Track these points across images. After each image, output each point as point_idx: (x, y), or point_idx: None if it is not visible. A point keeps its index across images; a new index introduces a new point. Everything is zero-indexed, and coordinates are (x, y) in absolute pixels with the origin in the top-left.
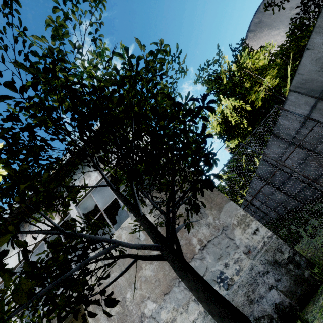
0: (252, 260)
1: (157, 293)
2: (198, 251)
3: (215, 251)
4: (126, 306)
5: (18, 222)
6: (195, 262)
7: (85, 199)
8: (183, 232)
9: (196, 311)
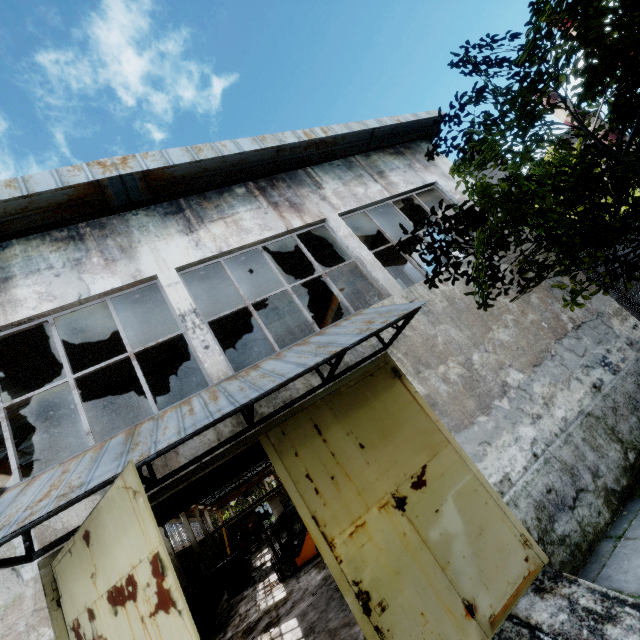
0: (636, 352)
1: (522, 362)
2: (571, 329)
3: (593, 334)
4: (474, 369)
5: (182, 192)
6: (569, 340)
7: (353, 215)
8: (548, 304)
9: (581, 390)
